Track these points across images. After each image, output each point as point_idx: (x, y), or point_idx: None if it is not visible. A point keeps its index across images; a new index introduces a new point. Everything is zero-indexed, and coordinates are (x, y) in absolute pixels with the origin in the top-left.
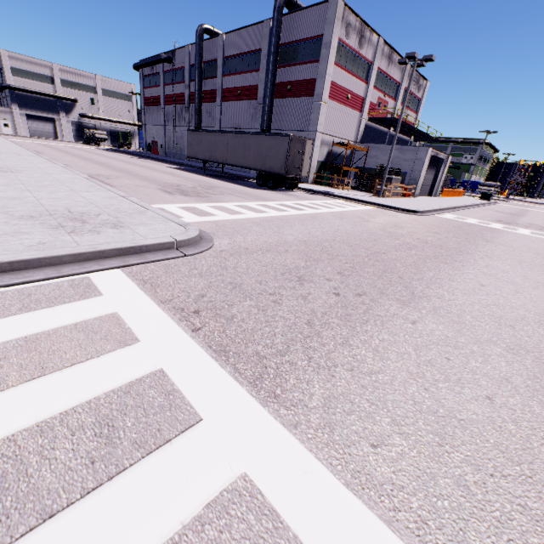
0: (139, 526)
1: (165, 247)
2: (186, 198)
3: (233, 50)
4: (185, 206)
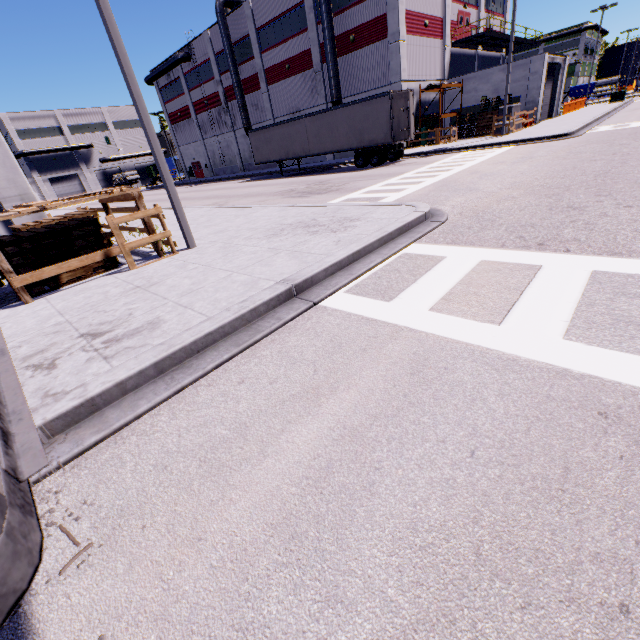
0: None
1: (419, 221)
2: (326, 195)
3: (266, 16)
4: (342, 200)
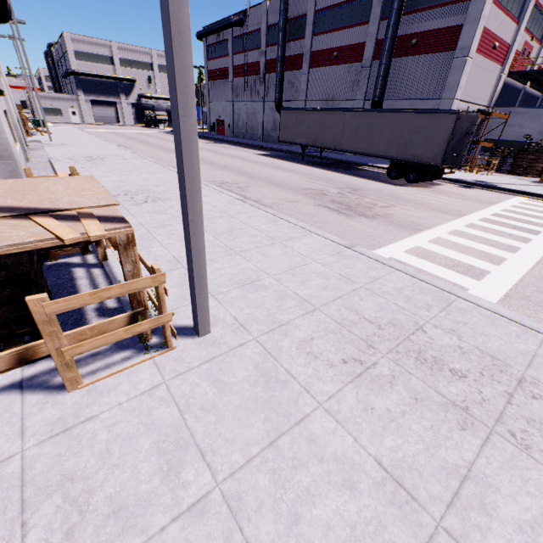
0: None
1: None
2: (376, 224)
3: None
4: (409, 247)
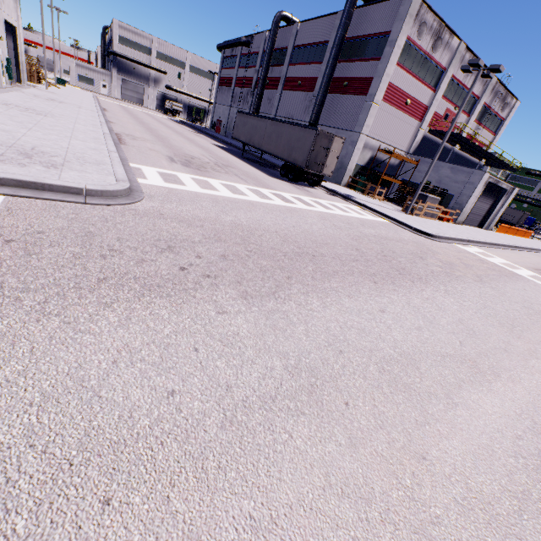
0: None
1: (72, 192)
2: (181, 167)
3: (303, 40)
4: (168, 172)
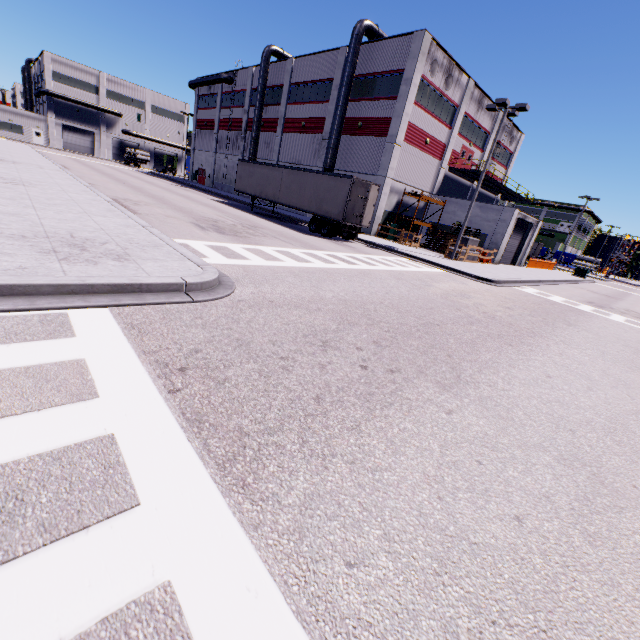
0: (3, 638)
1: (171, 289)
2: (220, 236)
3: (302, 77)
4: (216, 244)
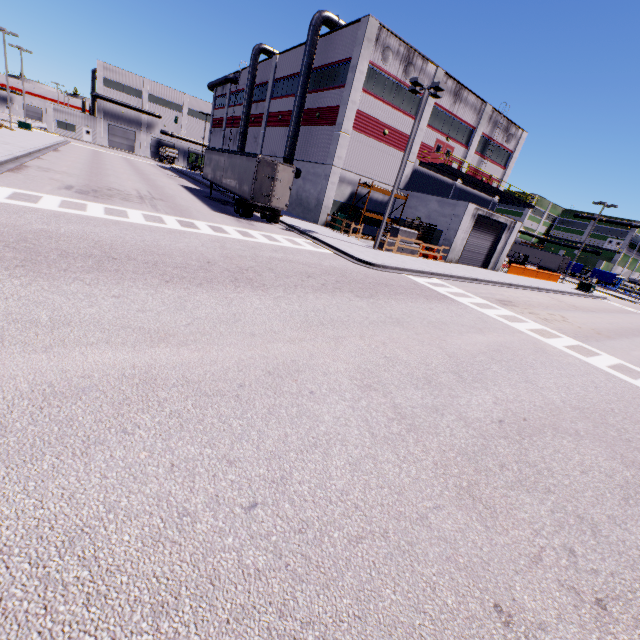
0: None
1: None
2: (67, 193)
3: (282, 72)
4: (32, 194)
